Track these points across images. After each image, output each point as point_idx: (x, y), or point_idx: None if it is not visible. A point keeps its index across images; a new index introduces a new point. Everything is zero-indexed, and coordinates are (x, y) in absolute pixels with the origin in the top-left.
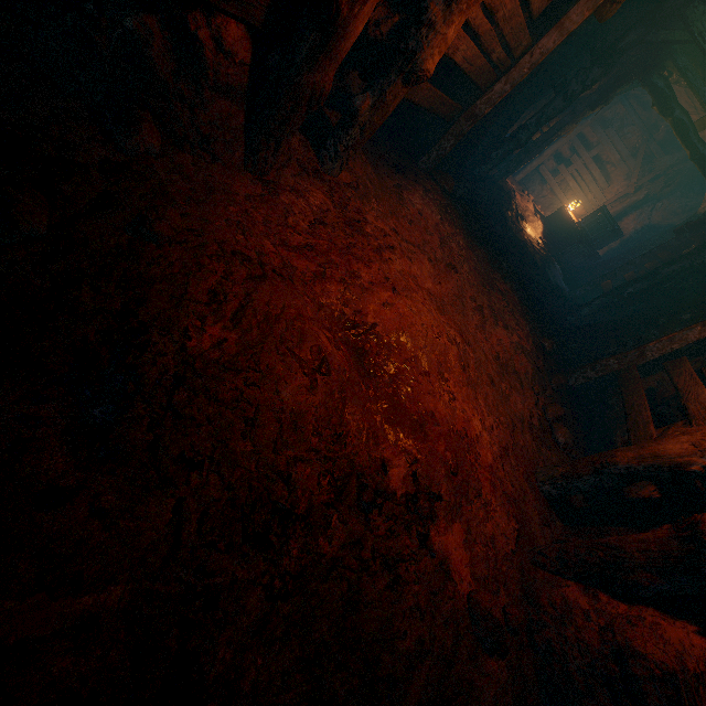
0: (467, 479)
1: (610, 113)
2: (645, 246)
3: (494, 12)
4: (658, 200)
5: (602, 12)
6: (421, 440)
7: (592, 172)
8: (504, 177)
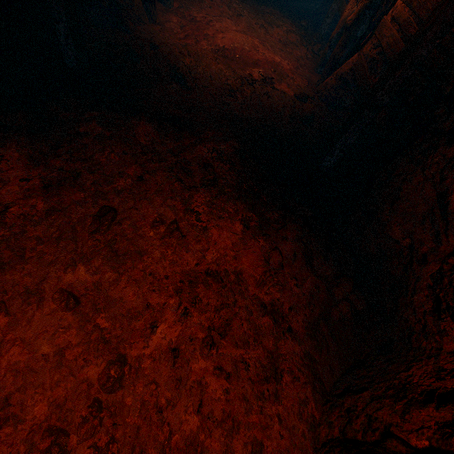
0: (281, 73)
1: None
2: None
3: None
4: None
5: None
6: (259, 67)
7: None
8: None
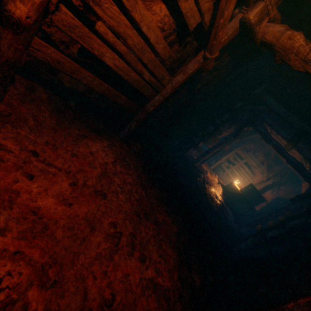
0: None
1: (248, 146)
2: (279, 207)
3: (124, 38)
4: (279, 185)
5: (204, 65)
6: None
7: (245, 169)
8: (200, 163)
